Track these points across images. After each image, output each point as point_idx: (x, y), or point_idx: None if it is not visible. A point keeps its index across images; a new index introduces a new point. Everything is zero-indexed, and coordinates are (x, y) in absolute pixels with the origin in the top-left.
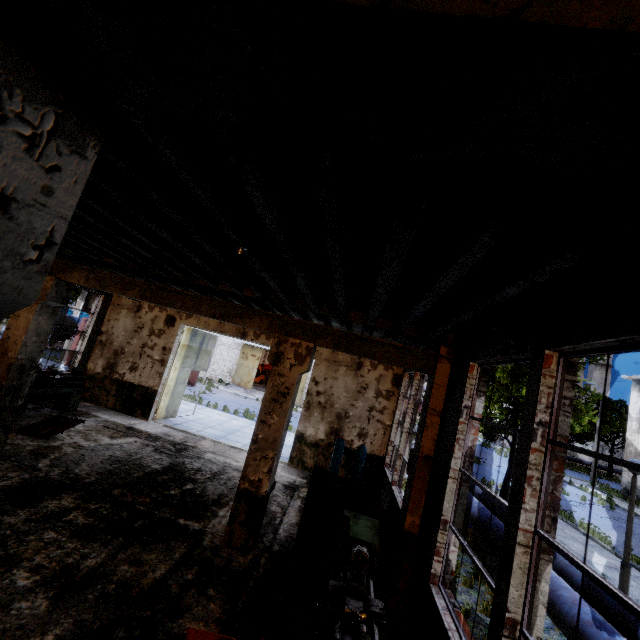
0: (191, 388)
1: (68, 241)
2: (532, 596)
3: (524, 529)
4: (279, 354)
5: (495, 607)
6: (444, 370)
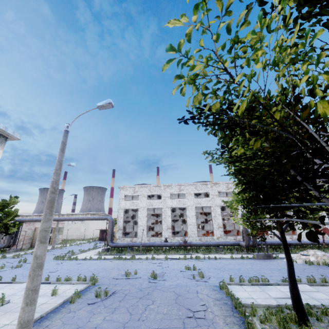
0: (103, 242)
1: None
2: None
3: None
4: None
5: None
6: None
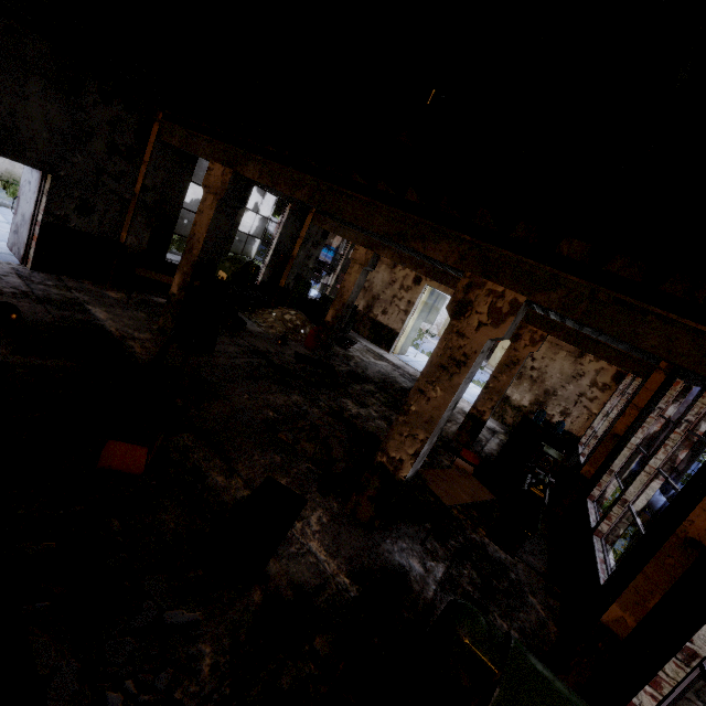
0: None
1: None
2: (641, 493)
3: (651, 466)
4: (518, 335)
5: (619, 495)
6: (657, 379)
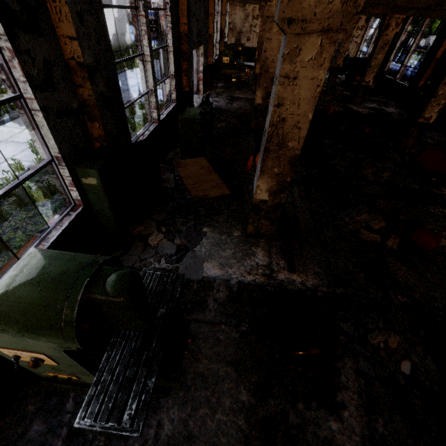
0: None
1: None
2: (408, 60)
3: (411, 50)
4: None
5: (401, 65)
6: None
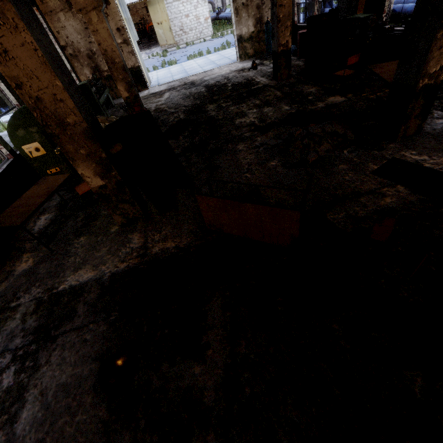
0: None
1: None
2: None
3: None
4: None
5: None
6: None
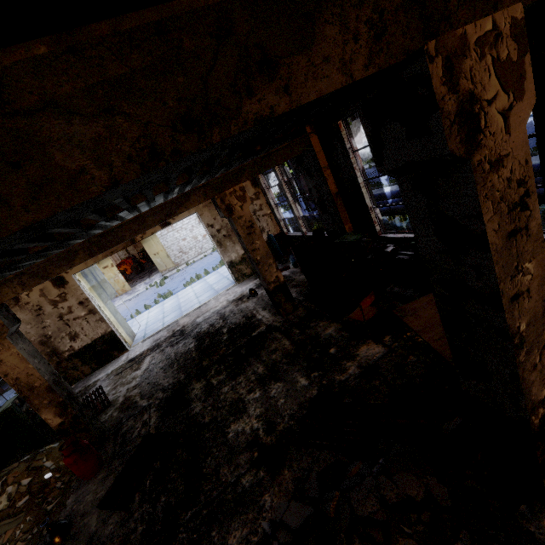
0: None
1: (5, 256)
2: None
3: None
4: (228, 207)
5: None
6: (315, 141)
